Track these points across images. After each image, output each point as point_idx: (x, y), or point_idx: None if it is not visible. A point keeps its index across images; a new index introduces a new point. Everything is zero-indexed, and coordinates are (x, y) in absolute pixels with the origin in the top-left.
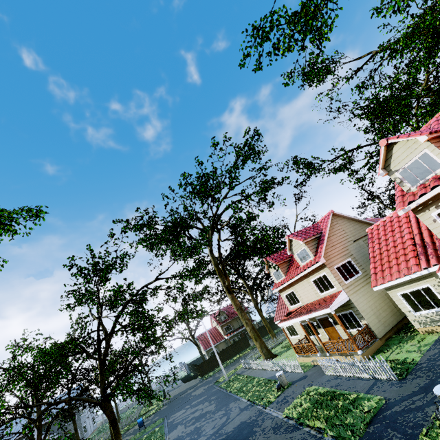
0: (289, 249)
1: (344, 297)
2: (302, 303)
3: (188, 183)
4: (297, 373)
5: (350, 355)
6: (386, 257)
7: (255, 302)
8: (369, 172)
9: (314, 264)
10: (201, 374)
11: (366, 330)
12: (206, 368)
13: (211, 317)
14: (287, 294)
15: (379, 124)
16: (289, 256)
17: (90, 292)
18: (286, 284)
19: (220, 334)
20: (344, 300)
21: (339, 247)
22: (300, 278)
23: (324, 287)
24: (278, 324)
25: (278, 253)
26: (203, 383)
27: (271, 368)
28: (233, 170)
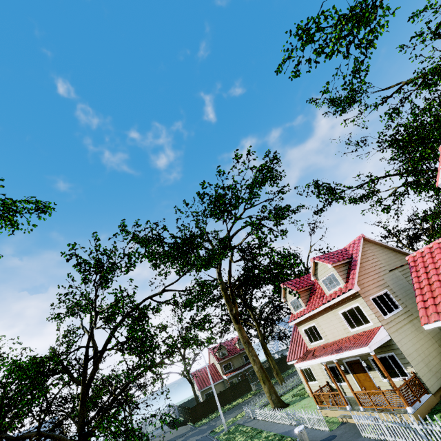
0: (313, 273)
1: (384, 335)
2: (326, 340)
3: (206, 194)
4: (320, 431)
5: (396, 413)
6: (438, 288)
7: (262, 337)
8: (394, 203)
9: (344, 292)
10: (193, 420)
11: (415, 380)
12: (200, 412)
13: (209, 351)
14: (307, 328)
15: (415, 147)
16: (309, 283)
17: (86, 297)
18: (307, 315)
19: (218, 373)
20: (384, 339)
21: (373, 276)
22: (325, 309)
23: (357, 321)
24: (296, 364)
25: (299, 278)
26: (196, 431)
27: (283, 420)
28: (254, 185)
